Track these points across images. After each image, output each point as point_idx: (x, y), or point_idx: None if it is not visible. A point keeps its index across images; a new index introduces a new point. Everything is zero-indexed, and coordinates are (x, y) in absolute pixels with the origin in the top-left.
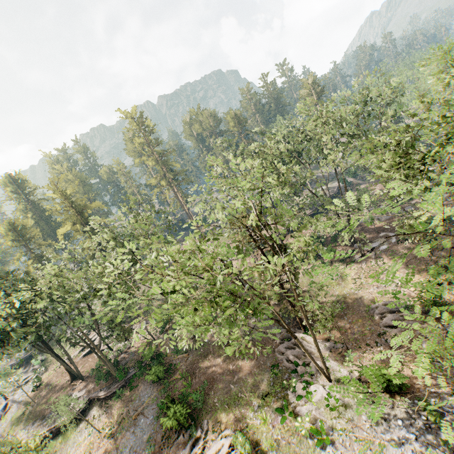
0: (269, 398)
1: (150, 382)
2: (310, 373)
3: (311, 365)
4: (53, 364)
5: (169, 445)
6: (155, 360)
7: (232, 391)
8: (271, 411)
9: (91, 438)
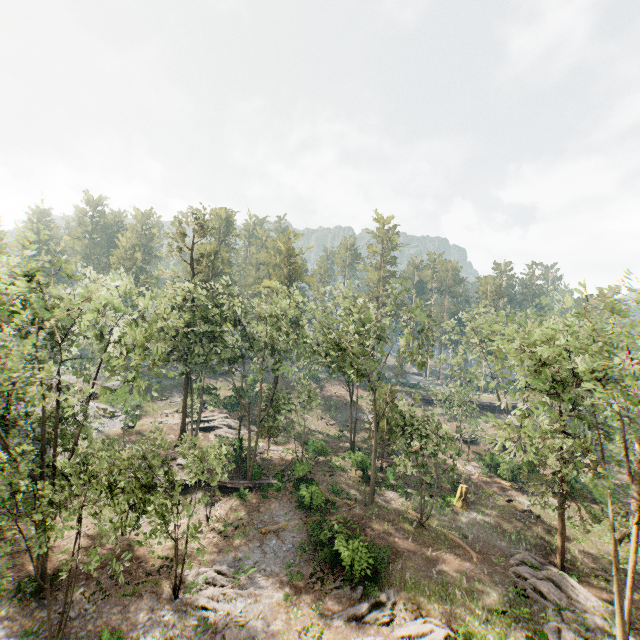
0: (505, 618)
1: (290, 505)
2: (585, 623)
3: (584, 615)
4: (150, 417)
5: (322, 589)
6: (308, 483)
7: (434, 580)
8: (512, 635)
9: (191, 521)
